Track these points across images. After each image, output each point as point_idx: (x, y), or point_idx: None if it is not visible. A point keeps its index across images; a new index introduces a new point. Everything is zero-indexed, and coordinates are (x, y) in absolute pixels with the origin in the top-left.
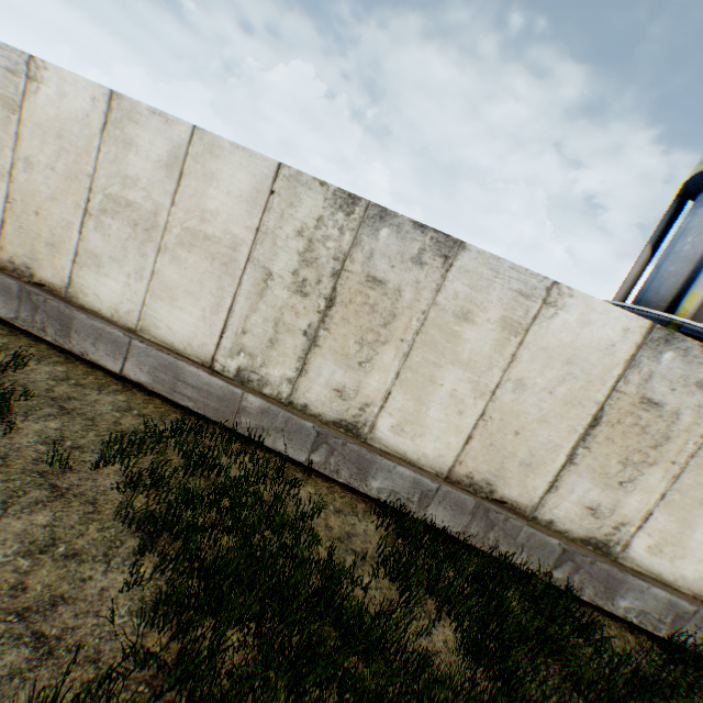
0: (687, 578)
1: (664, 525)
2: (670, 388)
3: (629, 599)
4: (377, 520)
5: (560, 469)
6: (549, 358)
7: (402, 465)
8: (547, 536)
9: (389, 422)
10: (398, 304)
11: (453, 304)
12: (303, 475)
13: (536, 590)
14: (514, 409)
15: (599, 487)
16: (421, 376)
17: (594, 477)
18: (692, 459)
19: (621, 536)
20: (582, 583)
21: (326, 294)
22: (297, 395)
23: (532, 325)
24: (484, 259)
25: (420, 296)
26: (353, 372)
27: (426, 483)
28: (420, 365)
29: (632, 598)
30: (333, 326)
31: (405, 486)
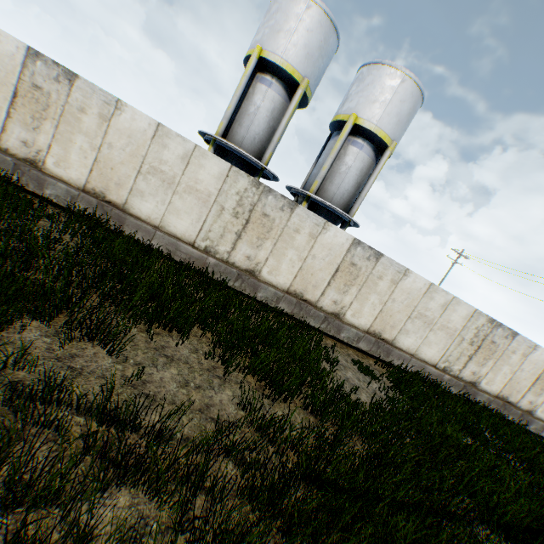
0: (75, 179)
1: (59, 152)
2: (45, 81)
3: (52, 190)
4: None
5: (6, 120)
6: None
7: None
8: (7, 156)
9: None
10: None
11: None
12: None
13: None
14: None
15: (26, 131)
16: None
17: (23, 125)
18: (63, 118)
19: (42, 157)
20: (29, 182)
21: None
22: None
23: None
24: None
25: None
26: None
27: None
28: None
29: (52, 189)
30: None
31: None
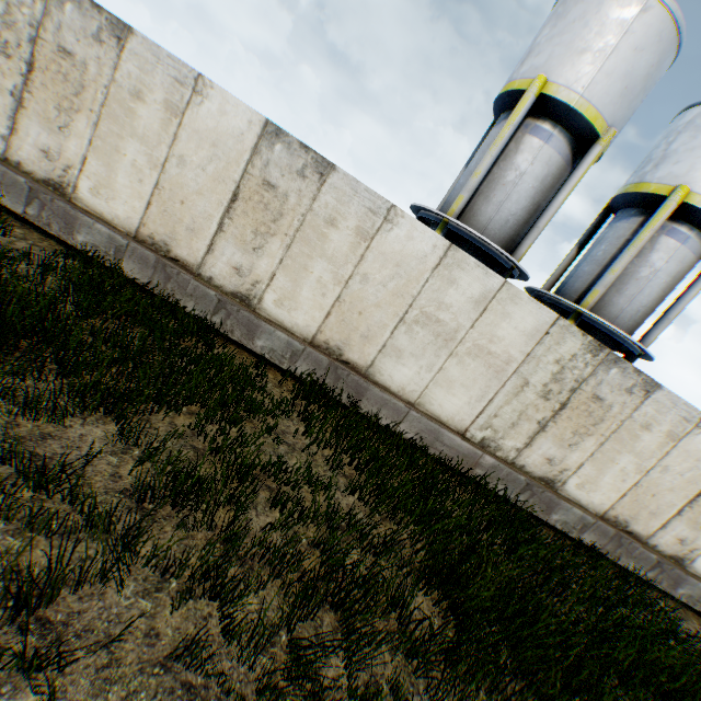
0: (300, 326)
1: (284, 284)
2: (282, 174)
3: (264, 340)
4: (77, 262)
5: (215, 235)
6: (201, 141)
7: (100, 222)
8: (208, 289)
9: (88, 185)
10: (86, 78)
11: (128, 84)
12: (23, 226)
13: (183, 316)
14: (180, 181)
15: (241, 251)
16: (109, 145)
17: (238, 243)
18: (299, 233)
19: (257, 292)
20: (233, 328)
21: (28, 60)
22: (12, 153)
23: (187, 110)
24: (149, 47)
25: (103, 72)
26: (56, 137)
27: (119, 240)
28: (108, 135)
29: (265, 339)
30: (36, 91)
31: (104, 241)
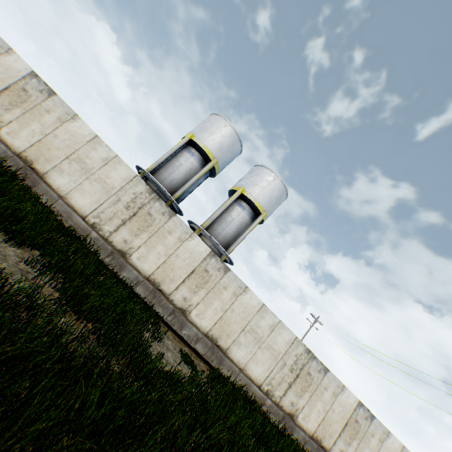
0: (16, 146)
1: (16, 127)
2: (33, 89)
3: None
4: None
5: None
6: (2, 67)
7: None
8: None
9: None
10: None
11: None
12: None
13: None
14: None
15: (0, 108)
16: None
17: (0, 105)
18: (32, 110)
19: (0, 126)
20: None
21: None
22: None
23: (1, 56)
24: None
25: None
26: None
27: None
28: None
29: None
30: None
31: None
